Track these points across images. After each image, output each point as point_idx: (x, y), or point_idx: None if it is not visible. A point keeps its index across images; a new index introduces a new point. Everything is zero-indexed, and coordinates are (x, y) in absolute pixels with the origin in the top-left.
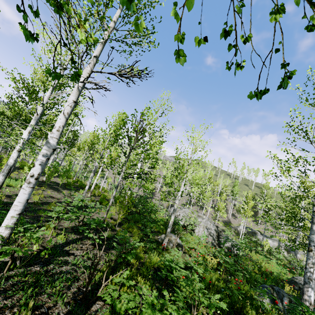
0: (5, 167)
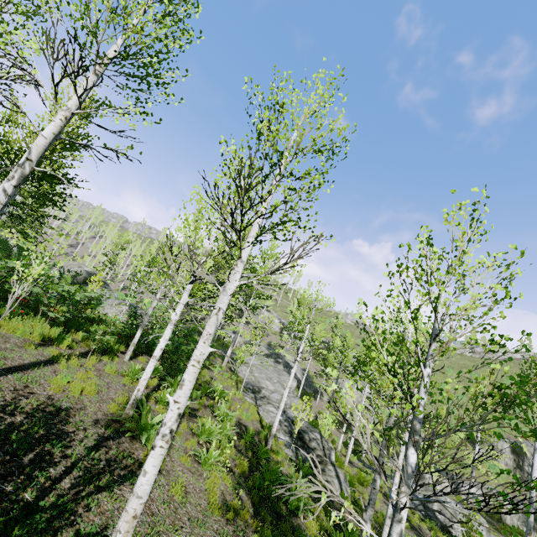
0: None
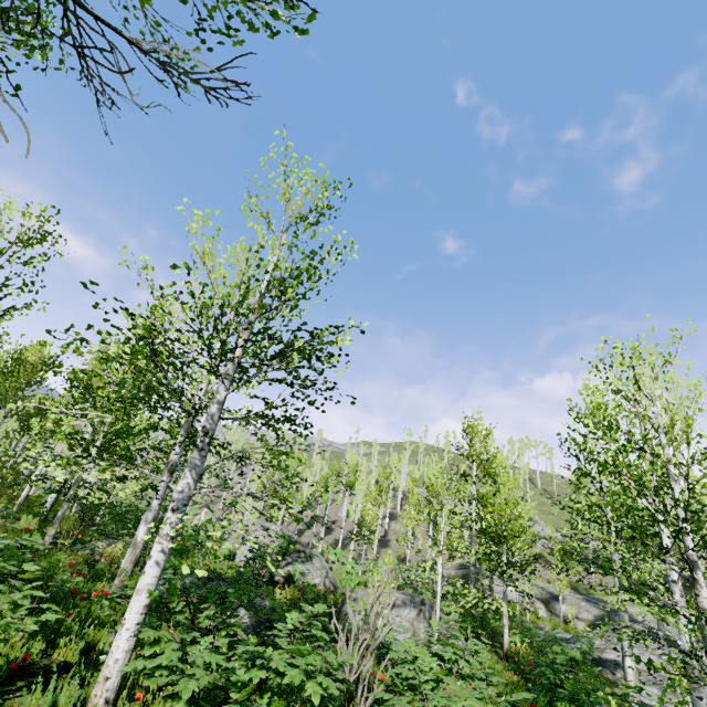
0: None
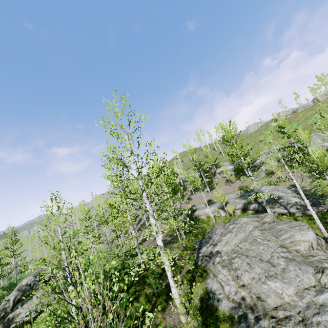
0: None
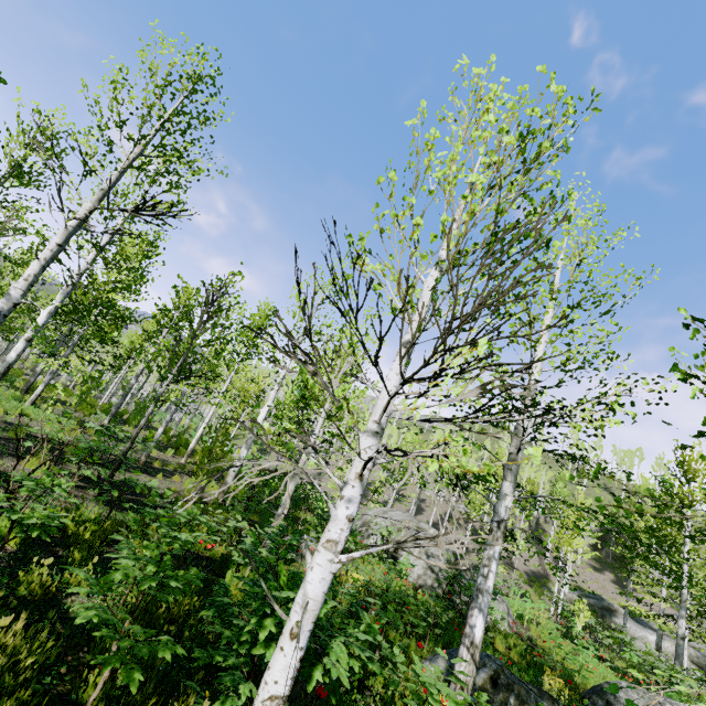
0: (2, 363)
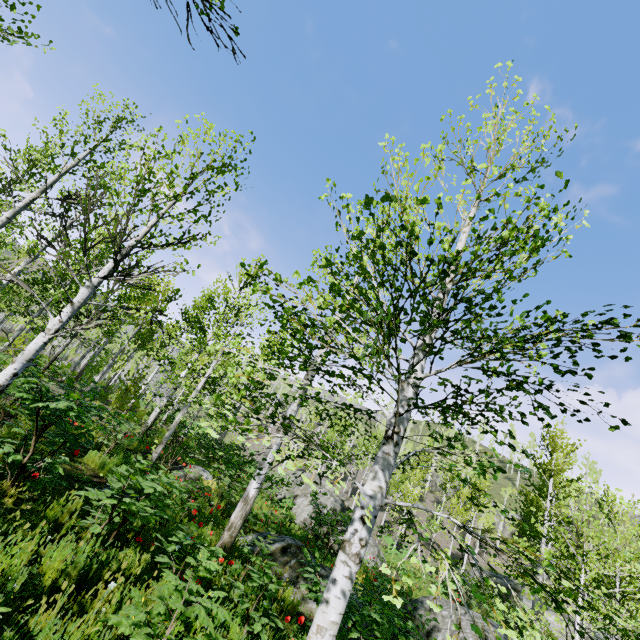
0: None
